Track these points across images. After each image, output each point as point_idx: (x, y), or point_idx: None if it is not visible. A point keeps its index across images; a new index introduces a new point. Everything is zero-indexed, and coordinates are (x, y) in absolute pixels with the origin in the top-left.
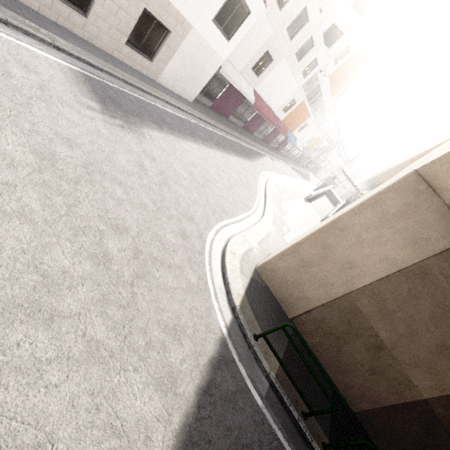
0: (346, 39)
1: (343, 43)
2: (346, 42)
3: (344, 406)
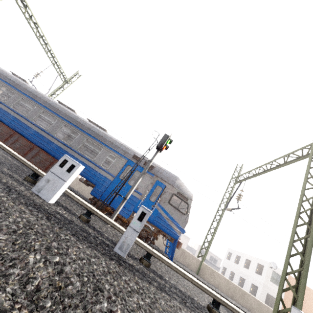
0: (260, 289)
1: (259, 292)
2: (261, 291)
3: None
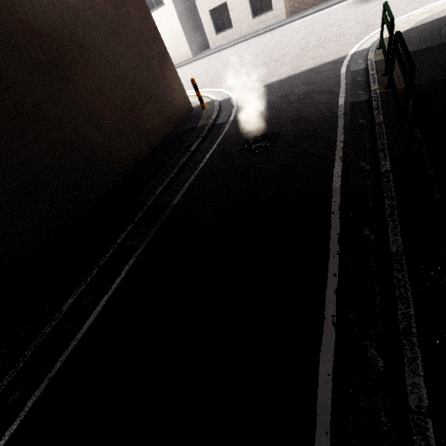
0: None
1: None
2: None
3: (391, 21)
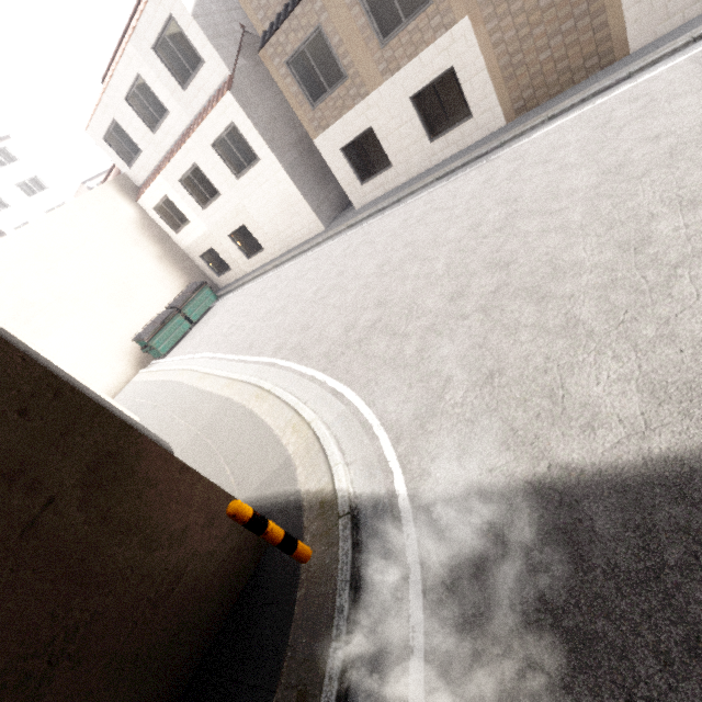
0: None
1: None
2: None
3: None
